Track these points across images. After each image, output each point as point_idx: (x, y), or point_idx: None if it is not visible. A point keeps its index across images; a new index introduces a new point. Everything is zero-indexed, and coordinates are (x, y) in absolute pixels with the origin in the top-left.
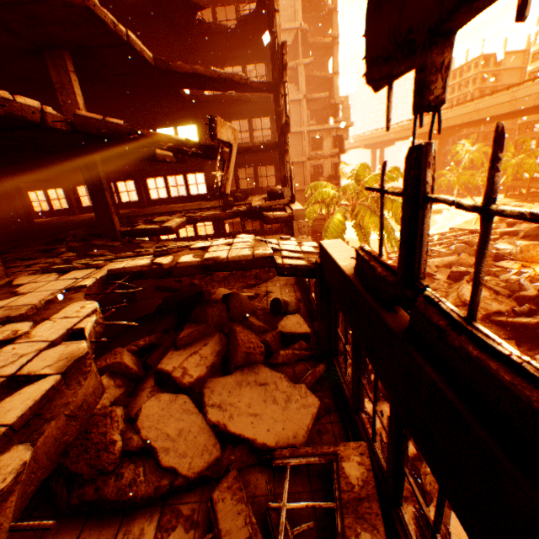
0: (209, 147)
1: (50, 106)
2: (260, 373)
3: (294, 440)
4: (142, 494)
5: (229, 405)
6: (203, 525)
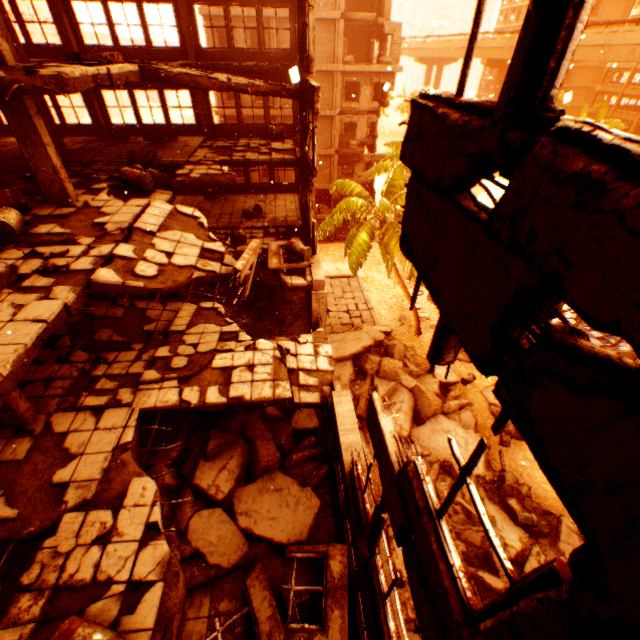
0: (230, 276)
1: None
2: (277, 479)
3: (300, 537)
4: (199, 582)
5: (254, 512)
6: (241, 596)
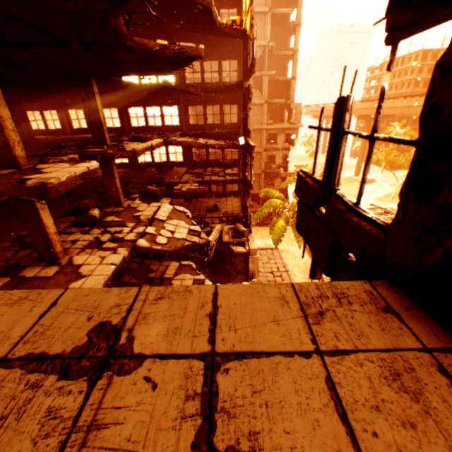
0: (204, 244)
1: None
2: None
3: None
4: None
5: None
6: None
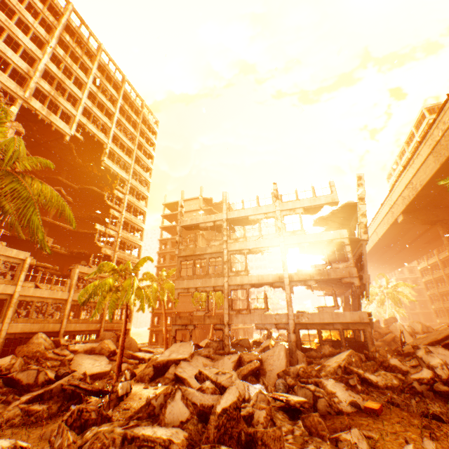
0: None
1: (61, 243)
2: None
3: None
4: None
5: None
6: None
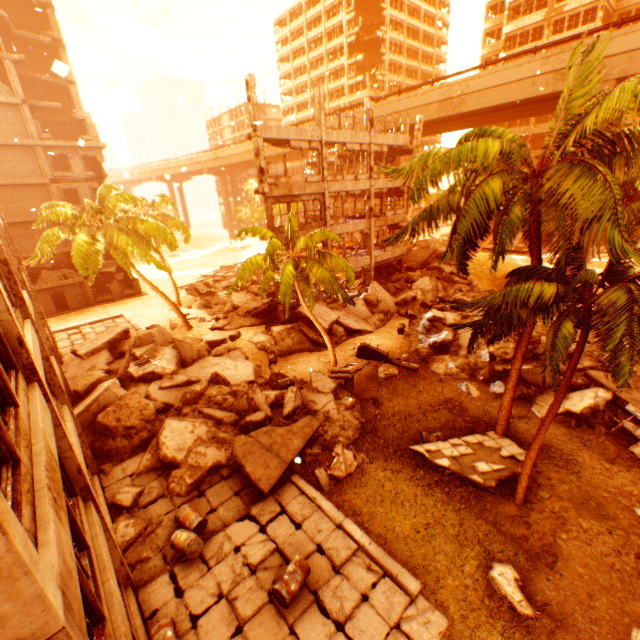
0: None
1: None
2: None
3: None
4: None
5: None
6: None
